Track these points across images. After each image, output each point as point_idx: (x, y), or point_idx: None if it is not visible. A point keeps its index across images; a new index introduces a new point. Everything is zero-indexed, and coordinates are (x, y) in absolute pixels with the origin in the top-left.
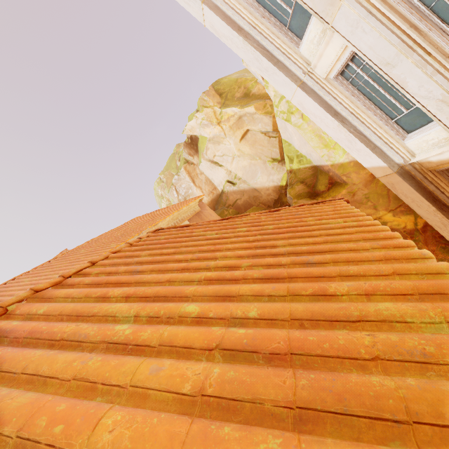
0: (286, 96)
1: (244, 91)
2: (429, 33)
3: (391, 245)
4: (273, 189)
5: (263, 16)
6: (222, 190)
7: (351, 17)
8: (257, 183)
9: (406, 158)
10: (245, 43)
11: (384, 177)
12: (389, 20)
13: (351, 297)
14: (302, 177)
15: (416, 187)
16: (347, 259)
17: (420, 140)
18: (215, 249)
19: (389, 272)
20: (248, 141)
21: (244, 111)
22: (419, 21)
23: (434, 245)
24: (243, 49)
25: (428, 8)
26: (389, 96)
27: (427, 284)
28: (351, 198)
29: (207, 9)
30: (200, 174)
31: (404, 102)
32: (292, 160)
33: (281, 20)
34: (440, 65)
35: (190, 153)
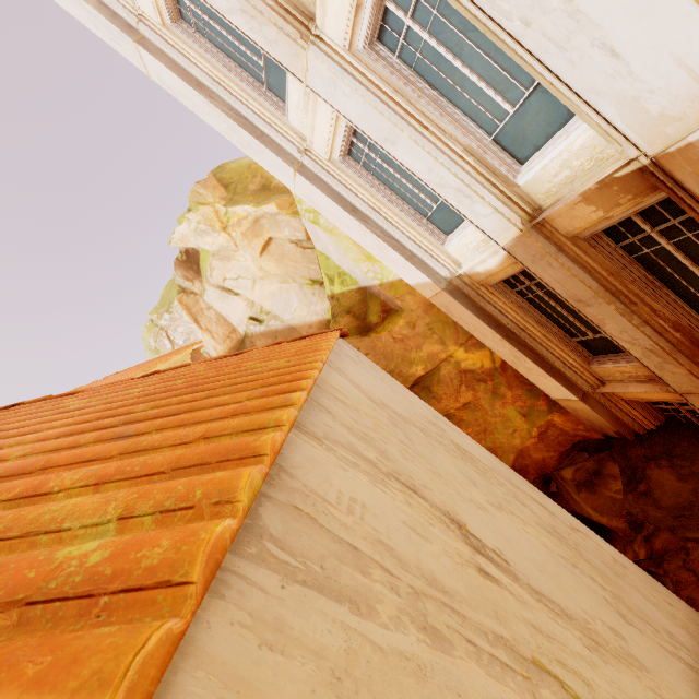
0: (287, 185)
1: (262, 182)
2: (419, 100)
3: (276, 390)
4: (319, 325)
5: (229, 69)
6: (245, 332)
7: (325, 74)
8: (294, 318)
9: (452, 269)
10: (211, 106)
11: (435, 298)
12: (369, 81)
13: (71, 492)
14: (347, 305)
15: (472, 309)
16: (180, 423)
17: (460, 244)
18: (29, 431)
19: (195, 436)
20: (273, 255)
21: (262, 210)
22: (404, 84)
23: (519, 388)
24: (212, 114)
25: (411, 69)
26: (411, 185)
27: (201, 450)
28: (411, 330)
29: (145, 52)
30: (207, 309)
31: (429, 192)
32: (333, 280)
33: (256, 76)
34: (441, 143)
35: (187, 277)
